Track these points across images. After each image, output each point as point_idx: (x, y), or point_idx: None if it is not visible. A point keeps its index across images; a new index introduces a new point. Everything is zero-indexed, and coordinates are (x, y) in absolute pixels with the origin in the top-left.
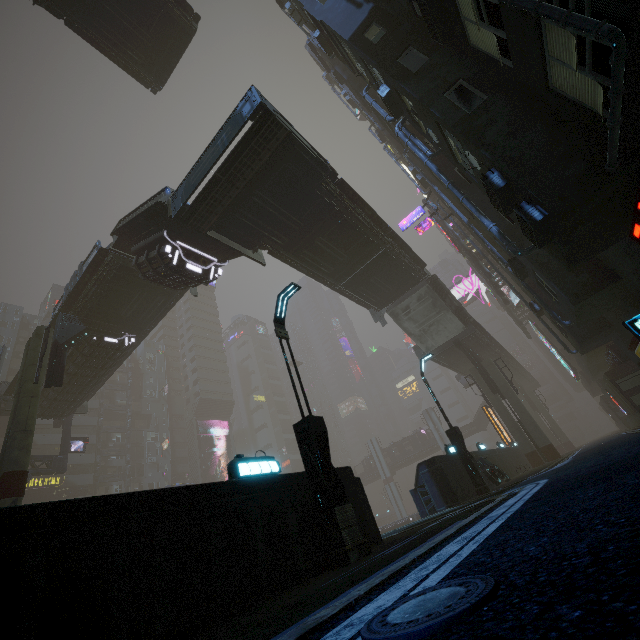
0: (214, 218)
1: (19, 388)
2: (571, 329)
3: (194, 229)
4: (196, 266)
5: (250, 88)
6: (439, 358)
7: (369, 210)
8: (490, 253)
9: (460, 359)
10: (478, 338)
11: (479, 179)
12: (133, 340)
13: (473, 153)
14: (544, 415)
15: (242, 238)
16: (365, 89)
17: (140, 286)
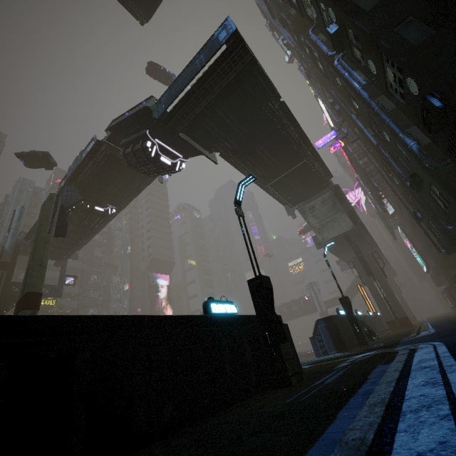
0: (186, 123)
1: (37, 235)
2: (447, 234)
3: (170, 130)
4: (167, 159)
5: (226, 18)
6: (330, 247)
7: (299, 129)
8: (385, 171)
9: (345, 249)
10: (361, 235)
11: (408, 105)
12: (114, 211)
13: (414, 80)
14: (398, 296)
15: (203, 141)
16: (311, 29)
17: (123, 171)
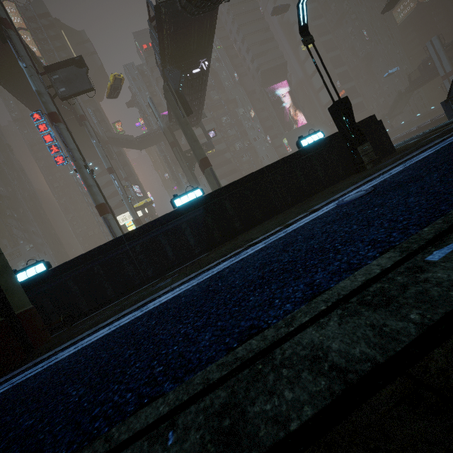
0: None
1: (179, 122)
2: None
3: None
4: None
5: None
6: None
7: None
8: None
9: None
10: None
11: None
12: (206, 63)
13: None
14: None
15: None
16: None
17: (190, 20)
